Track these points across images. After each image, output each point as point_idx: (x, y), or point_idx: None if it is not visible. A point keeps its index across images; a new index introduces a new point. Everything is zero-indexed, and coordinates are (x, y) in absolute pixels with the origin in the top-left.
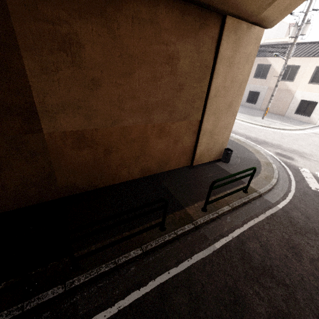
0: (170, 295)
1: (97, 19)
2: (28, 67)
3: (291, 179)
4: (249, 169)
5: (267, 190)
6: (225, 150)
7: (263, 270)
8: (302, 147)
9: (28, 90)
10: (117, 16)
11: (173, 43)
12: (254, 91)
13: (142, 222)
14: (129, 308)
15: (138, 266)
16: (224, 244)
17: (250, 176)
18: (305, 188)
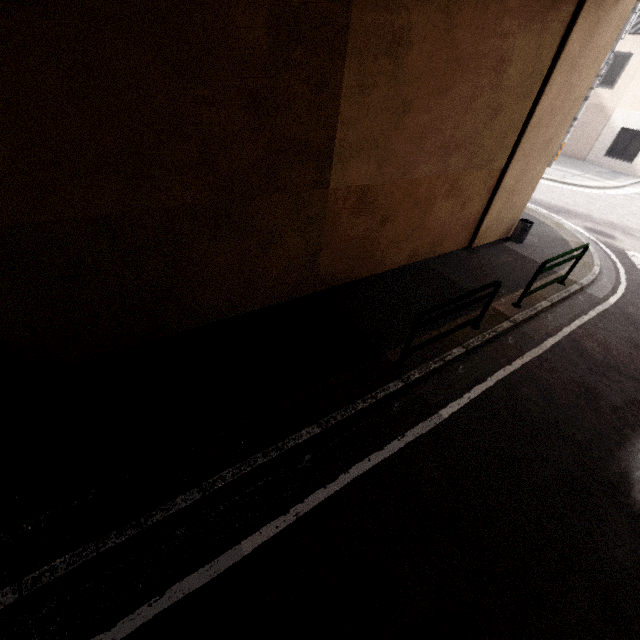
0: (516, 388)
1: (440, 0)
2: (346, 83)
3: (617, 267)
4: (582, 247)
5: (590, 281)
6: (520, 221)
7: (608, 367)
8: (624, 218)
9: (334, 121)
10: None
11: (513, 34)
12: None
13: (445, 320)
14: (479, 399)
15: (466, 365)
16: (555, 343)
17: (577, 259)
18: (639, 279)
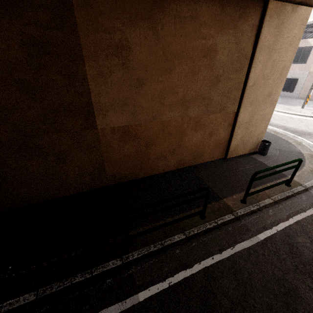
0: (216, 278)
1: (145, 23)
2: (89, 72)
3: None
4: (294, 161)
5: None
6: (261, 142)
7: None
8: None
9: (88, 93)
10: (162, 17)
11: (212, 36)
12: (291, 78)
13: (182, 210)
14: (178, 285)
15: (182, 249)
16: (268, 236)
17: (295, 169)
18: None
